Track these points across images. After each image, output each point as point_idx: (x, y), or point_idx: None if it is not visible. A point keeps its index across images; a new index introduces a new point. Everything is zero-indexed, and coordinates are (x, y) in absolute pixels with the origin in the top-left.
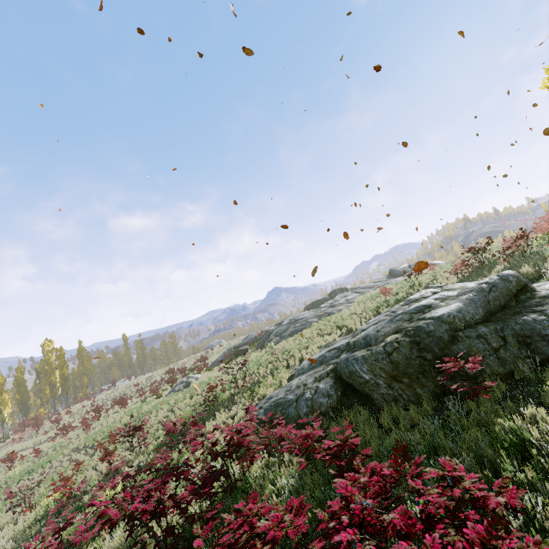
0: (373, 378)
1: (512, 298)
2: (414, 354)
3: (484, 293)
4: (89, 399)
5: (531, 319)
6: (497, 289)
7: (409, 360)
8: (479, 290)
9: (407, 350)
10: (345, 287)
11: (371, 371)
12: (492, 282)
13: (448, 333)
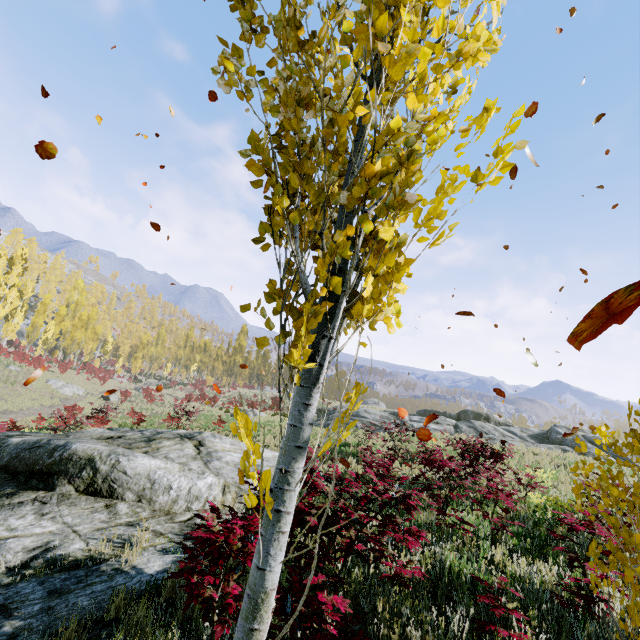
0: None
1: (27, 472)
2: None
3: (29, 446)
4: (233, 388)
5: None
6: (33, 451)
7: None
8: (38, 441)
9: None
10: (486, 415)
11: None
12: (50, 443)
13: None
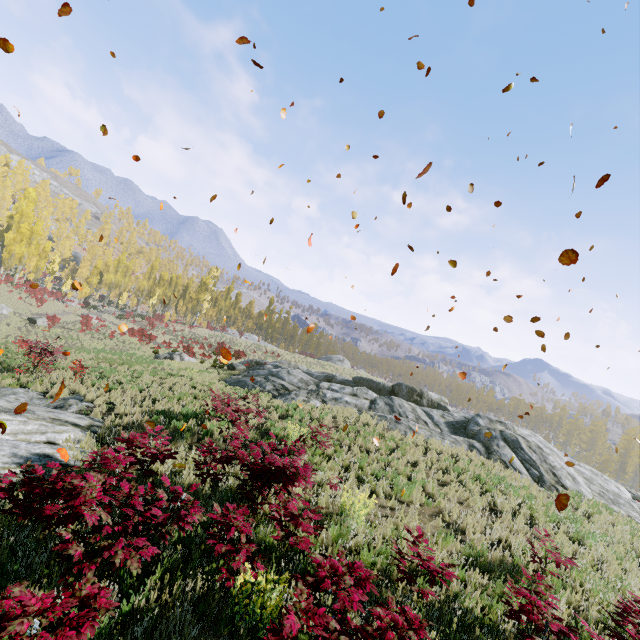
0: None
1: None
2: None
3: None
4: (190, 327)
5: None
6: None
7: None
8: None
9: None
10: (421, 391)
11: None
12: None
13: None
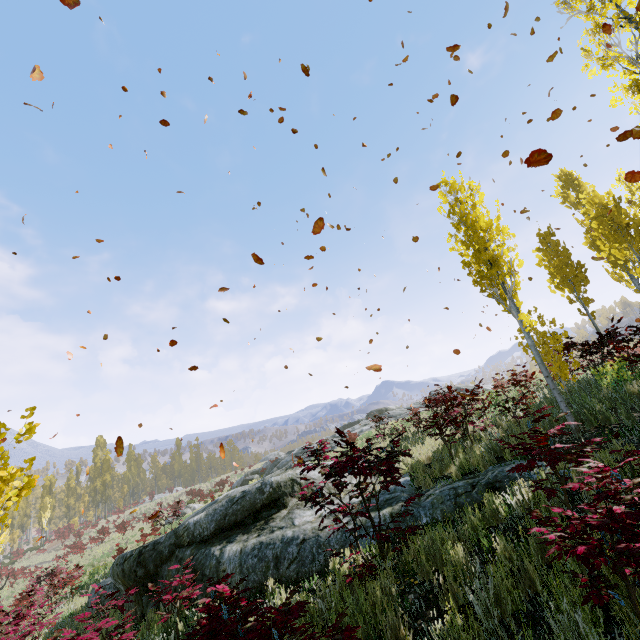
0: (116, 583)
1: (252, 514)
2: (134, 567)
3: (229, 504)
4: (119, 512)
5: (213, 551)
6: (242, 501)
7: (130, 572)
8: (230, 499)
9: (132, 560)
10: (385, 408)
11: (113, 574)
12: (248, 491)
13: (170, 548)
